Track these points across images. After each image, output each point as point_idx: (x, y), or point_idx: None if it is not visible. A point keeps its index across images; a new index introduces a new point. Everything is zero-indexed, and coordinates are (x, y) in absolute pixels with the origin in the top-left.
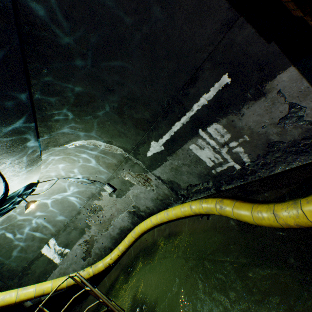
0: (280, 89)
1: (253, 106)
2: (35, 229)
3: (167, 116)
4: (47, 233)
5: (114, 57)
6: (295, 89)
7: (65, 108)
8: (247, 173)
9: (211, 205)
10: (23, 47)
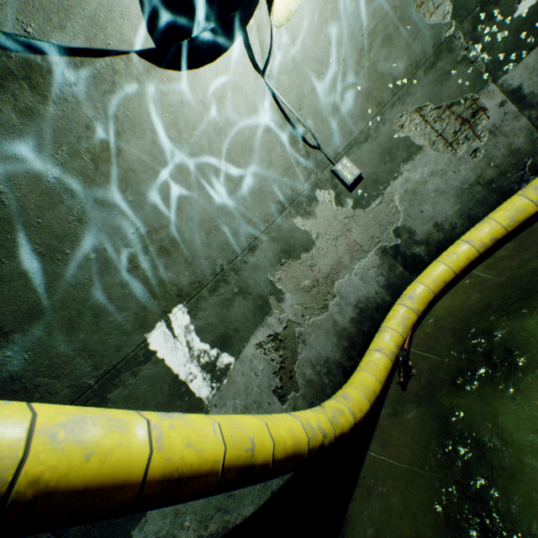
0: None
1: None
2: (138, 243)
3: None
4: (166, 281)
5: None
6: None
7: None
8: None
9: None
10: None
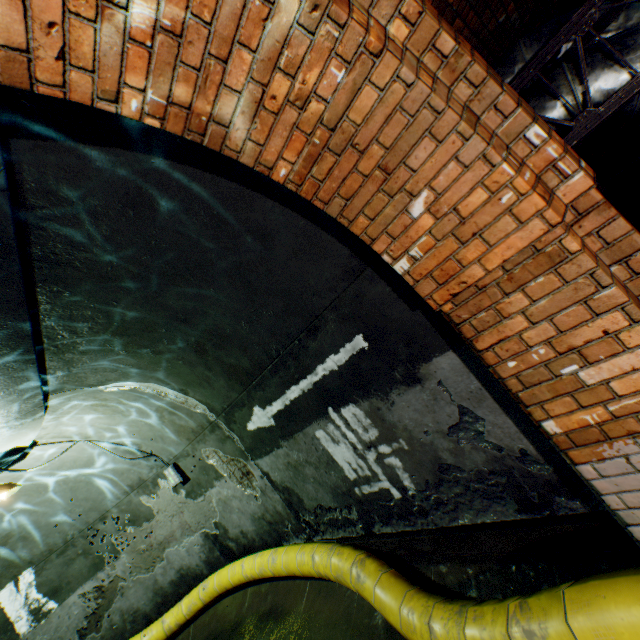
0: (441, 380)
1: (407, 394)
2: (1, 540)
3: (279, 371)
4: (22, 554)
5: (185, 282)
6: (463, 386)
7: (101, 337)
8: (414, 511)
9: (345, 566)
10: (33, 272)
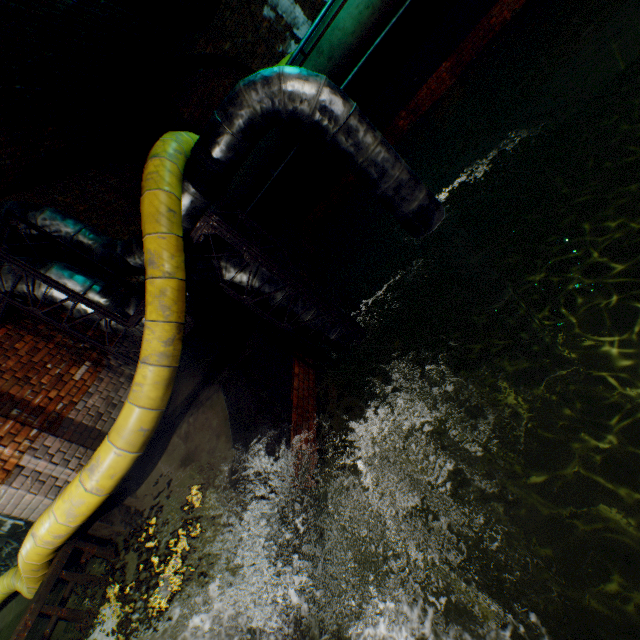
0: None
1: None
2: None
3: None
4: None
5: None
6: None
7: None
8: None
9: (10, 581)
10: None
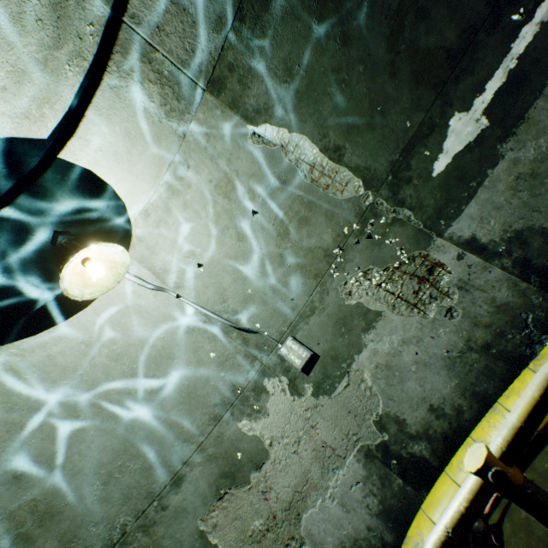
0: None
1: None
2: None
3: (499, 21)
4: None
5: None
6: None
7: None
8: None
9: None
10: None
